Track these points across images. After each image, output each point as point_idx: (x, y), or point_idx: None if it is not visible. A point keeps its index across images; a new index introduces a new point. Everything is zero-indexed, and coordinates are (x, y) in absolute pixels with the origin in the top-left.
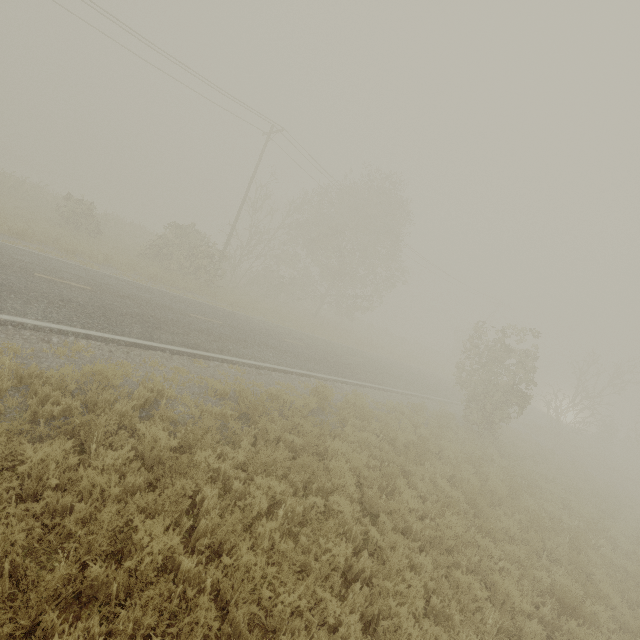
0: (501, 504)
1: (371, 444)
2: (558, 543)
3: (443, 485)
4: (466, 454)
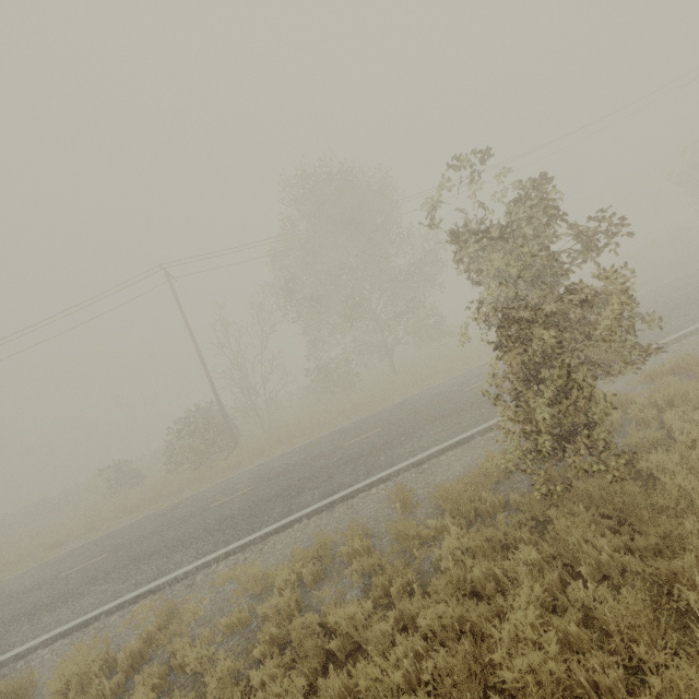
0: None
1: None
2: None
3: None
4: None
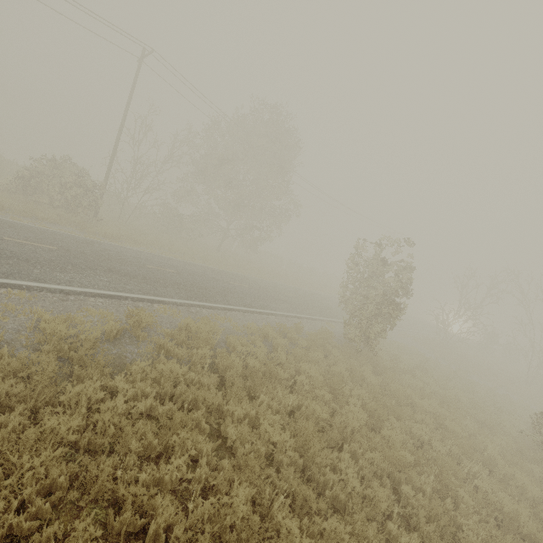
0: (353, 439)
1: (186, 378)
2: (419, 485)
3: (266, 427)
4: (326, 377)
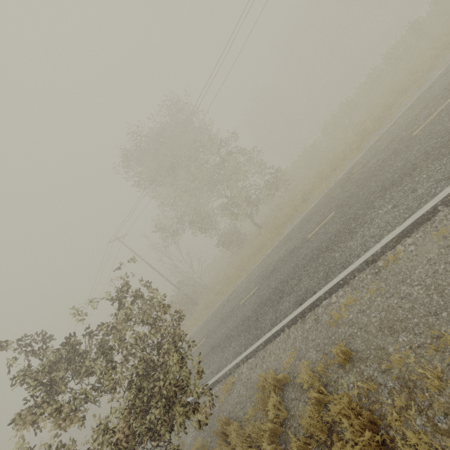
0: None
1: None
2: None
3: None
4: None
